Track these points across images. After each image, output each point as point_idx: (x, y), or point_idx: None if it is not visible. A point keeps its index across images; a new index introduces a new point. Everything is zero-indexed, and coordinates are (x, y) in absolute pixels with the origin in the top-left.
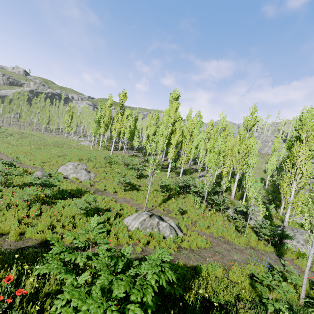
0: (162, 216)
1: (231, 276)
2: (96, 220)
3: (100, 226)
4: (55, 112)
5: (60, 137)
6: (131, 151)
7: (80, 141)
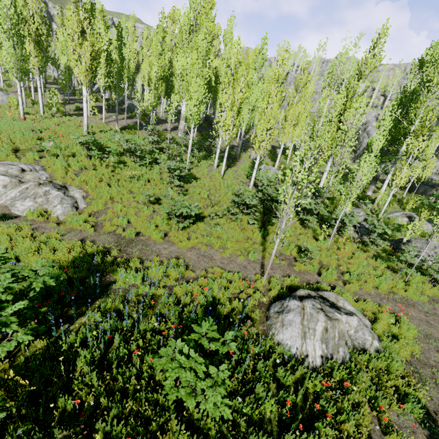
0: (322, 294)
1: None
2: None
3: None
4: None
5: None
6: (115, 115)
7: None
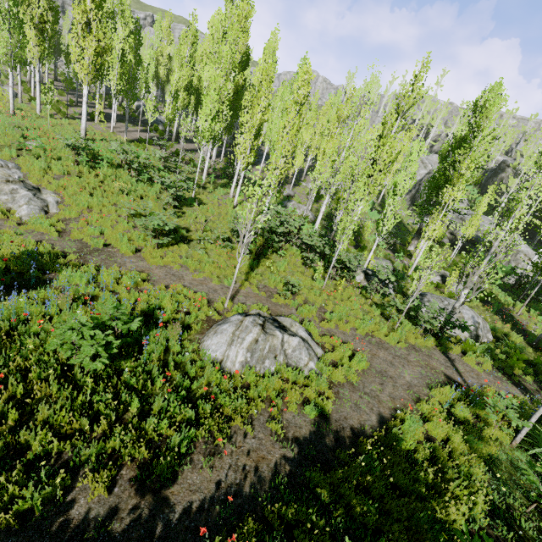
0: (277, 318)
1: (432, 431)
2: None
3: None
4: None
5: None
6: (129, 126)
7: None
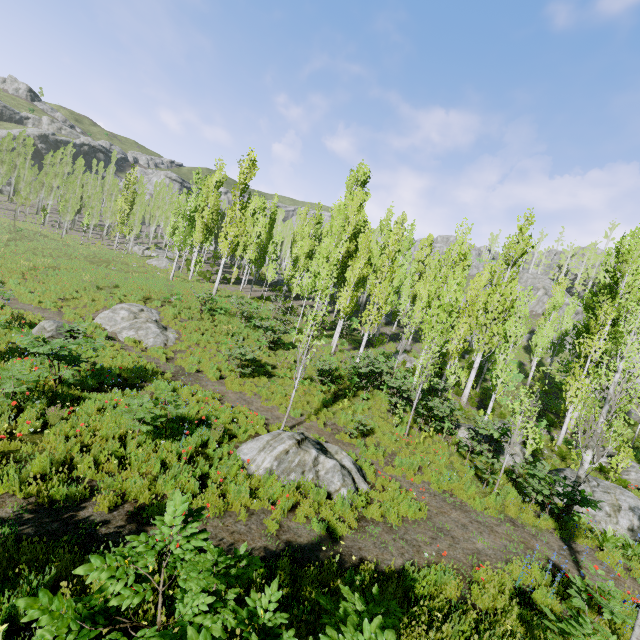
0: (323, 443)
1: (477, 597)
2: (181, 513)
3: (190, 531)
4: (96, 189)
5: (105, 245)
6: (257, 287)
7: (148, 257)
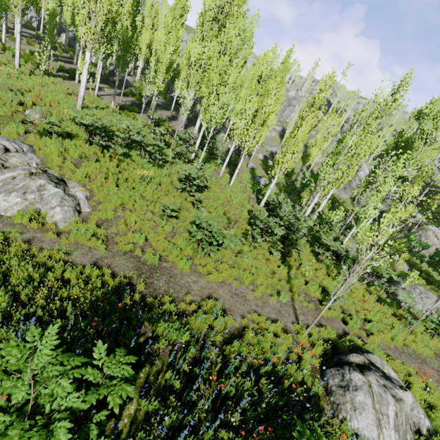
0: (369, 358)
1: None
2: None
3: None
4: None
5: None
6: (107, 88)
7: None
